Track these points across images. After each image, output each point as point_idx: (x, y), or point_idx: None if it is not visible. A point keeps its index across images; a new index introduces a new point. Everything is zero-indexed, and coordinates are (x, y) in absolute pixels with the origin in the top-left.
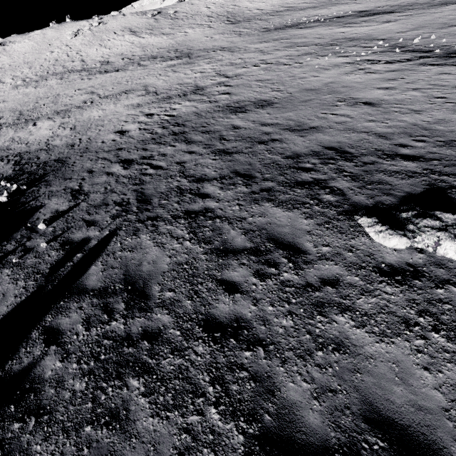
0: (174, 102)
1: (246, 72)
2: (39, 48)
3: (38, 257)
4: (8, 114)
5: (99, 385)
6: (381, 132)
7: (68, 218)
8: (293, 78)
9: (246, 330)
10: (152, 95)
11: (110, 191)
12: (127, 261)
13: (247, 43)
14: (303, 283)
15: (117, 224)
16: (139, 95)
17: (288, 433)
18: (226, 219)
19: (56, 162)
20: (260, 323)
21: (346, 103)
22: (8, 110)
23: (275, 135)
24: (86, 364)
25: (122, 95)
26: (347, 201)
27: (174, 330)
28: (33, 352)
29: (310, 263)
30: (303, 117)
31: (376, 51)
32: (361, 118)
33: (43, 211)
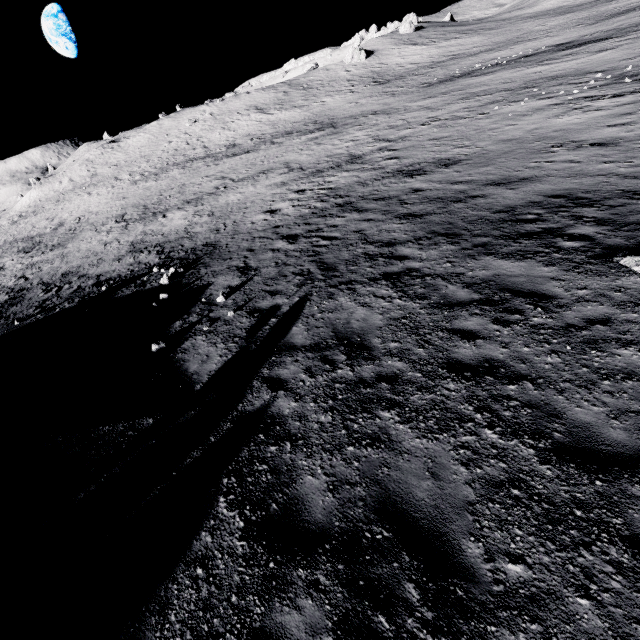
0: (328, 175)
1: (413, 133)
2: (156, 139)
3: (228, 324)
4: (132, 210)
5: (346, 417)
6: (626, 172)
7: (245, 291)
8: (480, 130)
9: (503, 369)
10: (298, 172)
11: (282, 264)
12: (331, 321)
13: (406, 102)
14: (561, 324)
15: (306, 291)
16: (281, 173)
17: (588, 446)
18: (439, 276)
19: (206, 246)
20: (518, 362)
21: (565, 148)
22: (130, 206)
23: (473, 191)
24: (324, 403)
25: (260, 175)
26: (597, 245)
27: (413, 373)
28: (261, 396)
29: (565, 307)
30: (506, 169)
31: (594, 86)
32: (592, 161)
33: (214, 288)
